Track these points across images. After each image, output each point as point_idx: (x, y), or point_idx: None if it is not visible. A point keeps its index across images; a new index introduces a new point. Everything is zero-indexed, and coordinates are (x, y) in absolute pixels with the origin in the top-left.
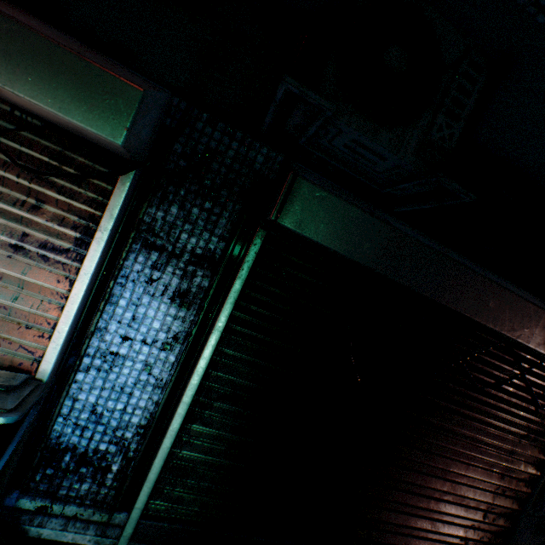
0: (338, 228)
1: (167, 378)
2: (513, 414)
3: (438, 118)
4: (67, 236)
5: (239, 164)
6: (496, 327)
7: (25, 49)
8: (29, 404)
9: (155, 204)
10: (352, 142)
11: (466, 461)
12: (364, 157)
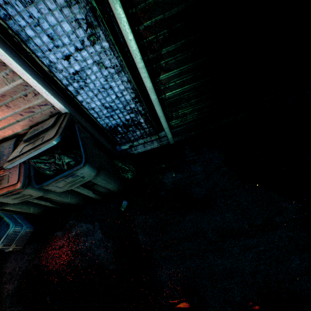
0: None
1: (118, 62)
2: None
3: None
4: None
5: None
6: None
7: None
8: (62, 128)
9: None
10: None
11: None
12: None
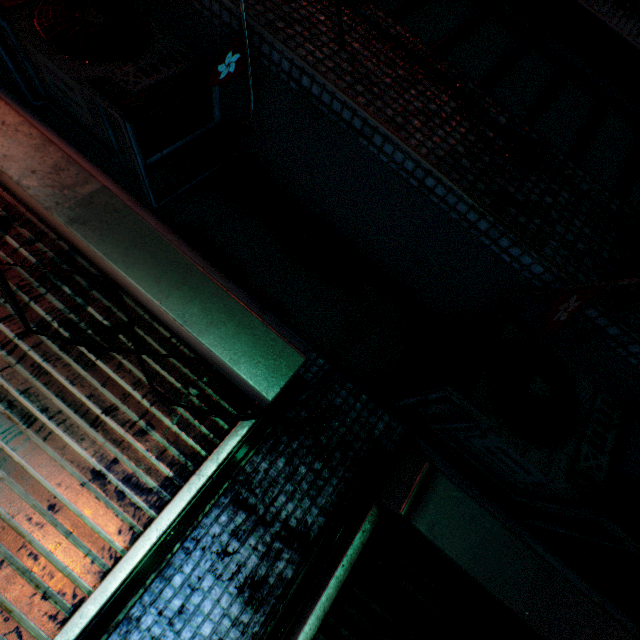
0: (475, 542)
1: None
2: None
3: (582, 446)
4: (158, 471)
5: (359, 427)
6: None
7: (223, 310)
8: None
9: (262, 452)
10: (495, 448)
11: None
12: (504, 462)
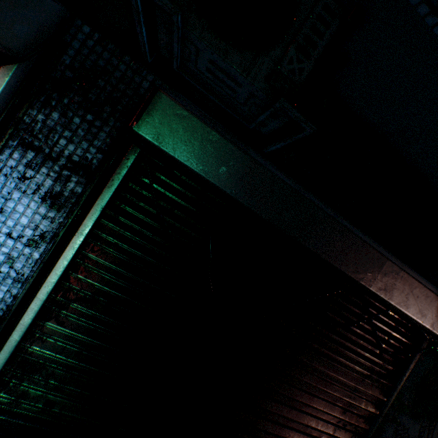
0: (196, 148)
1: (29, 274)
2: (359, 354)
3: (289, 51)
4: None
5: (125, 85)
6: (342, 267)
7: None
8: None
9: (37, 107)
10: (211, 64)
11: (312, 393)
12: (226, 83)
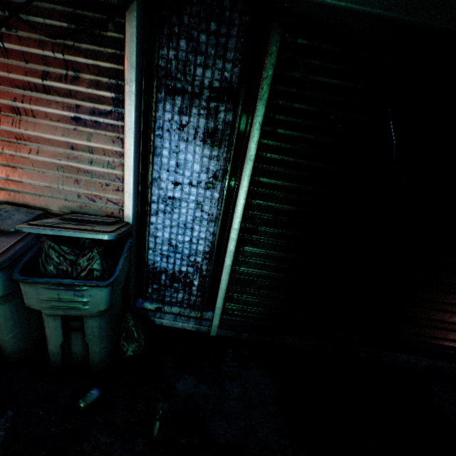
0: None
1: (216, 213)
2: None
3: None
4: (106, 99)
5: None
6: None
7: None
8: (122, 231)
9: (165, 44)
10: None
11: None
12: None
